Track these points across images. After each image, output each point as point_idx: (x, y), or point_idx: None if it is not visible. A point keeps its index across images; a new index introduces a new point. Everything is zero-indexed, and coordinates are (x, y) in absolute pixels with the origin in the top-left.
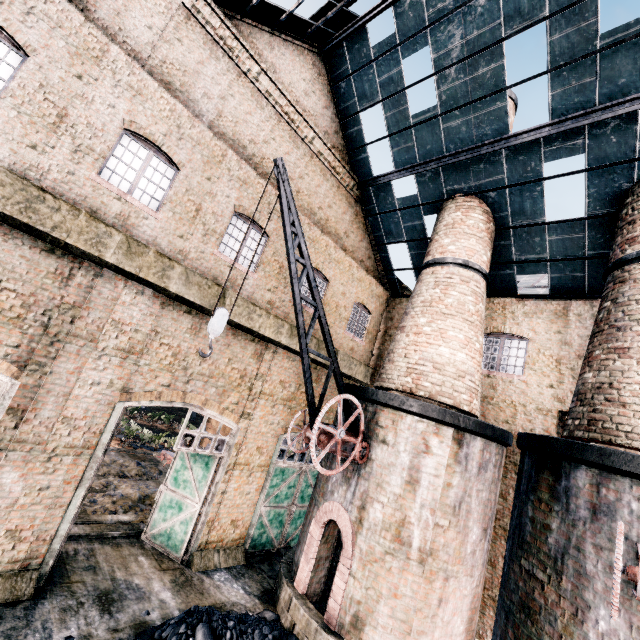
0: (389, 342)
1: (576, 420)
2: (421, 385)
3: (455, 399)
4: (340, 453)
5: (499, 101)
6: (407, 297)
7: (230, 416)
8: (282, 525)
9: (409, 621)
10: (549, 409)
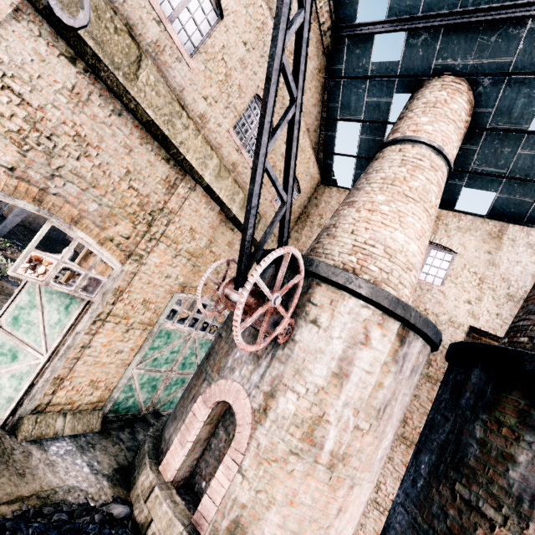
0: (309, 228)
1: None
2: (367, 268)
3: (399, 292)
4: (267, 325)
5: None
6: (337, 188)
7: (114, 251)
8: (155, 390)
9: (301, 533)
10: (461, 323)
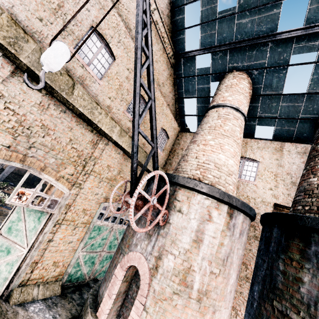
0: (176, 156)
1: (306, 206)
2: (206, 176)
3: (226, 188)
4: (150, 216)
5: (276, 8)
6: (189, 133)
7: (64, 183)
8: (93, 265)
9: None
10: (269, 202)
